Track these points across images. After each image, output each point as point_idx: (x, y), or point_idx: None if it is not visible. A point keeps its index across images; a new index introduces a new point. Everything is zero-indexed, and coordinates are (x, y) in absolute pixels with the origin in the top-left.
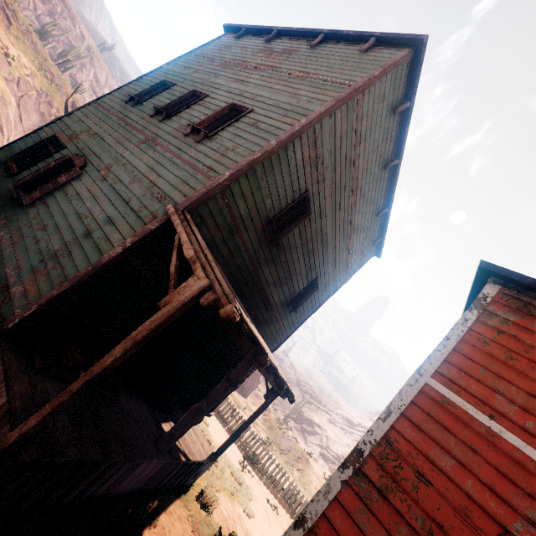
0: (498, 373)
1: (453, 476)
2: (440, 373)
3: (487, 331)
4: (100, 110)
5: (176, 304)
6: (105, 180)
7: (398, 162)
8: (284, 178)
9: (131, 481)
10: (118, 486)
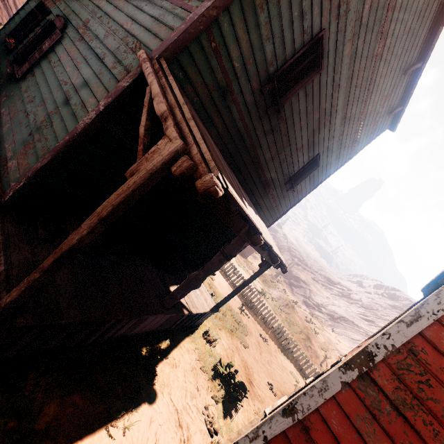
0: None
1: None
2: None
3: None
4: None
5: (143, 174)
6: (83, 39)
7: None
8: (292, 7)
9: (144, 327)
10: (133, 331)
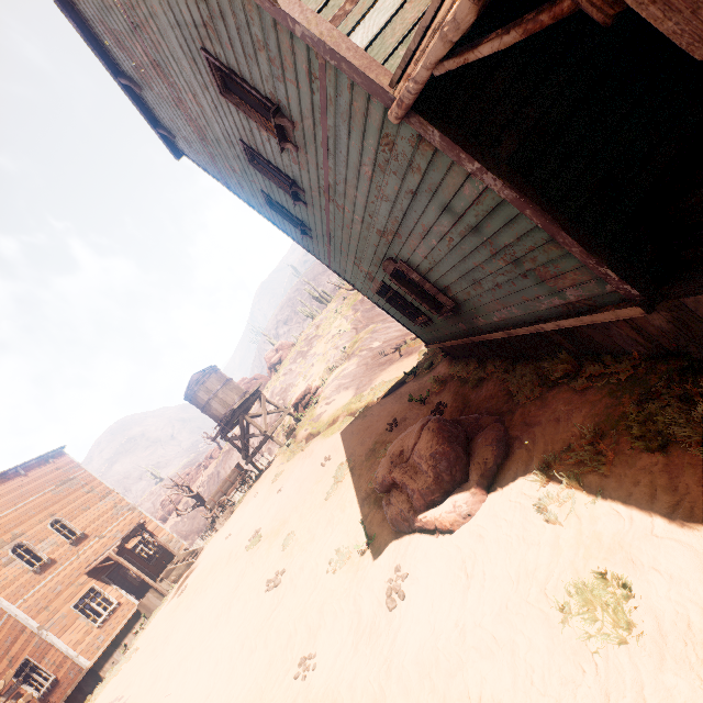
0: None
1: None
2: None
3: None
4: (334, 261)
5: None
6: (397, 233)
7: None
8: None
9: None
10: None
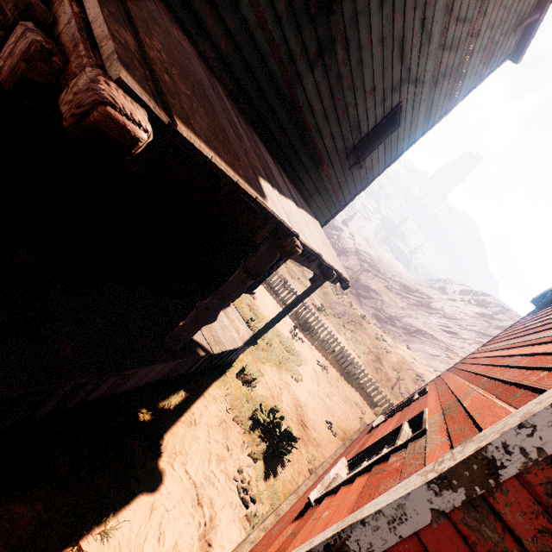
0: None
1: None
2: None
3: None
4: None
5: None
6: None
7: None
8: None
9: (140, 380)
10: (121, 387)
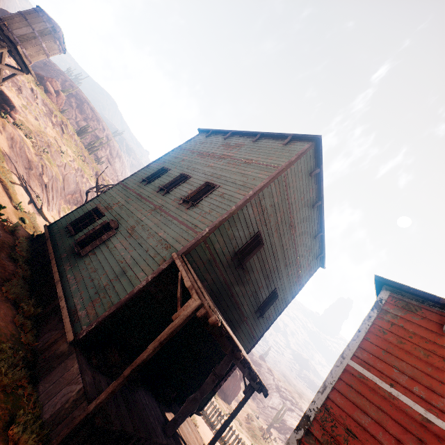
0: (393, 353)
1: (370, 430)
2: (356, 356)
3: (384, 324)
4: (124, 189)
5: (182, 317)
6: (132, 236)
7: (321, 202)
8: (242, 226)
9: None
10: None
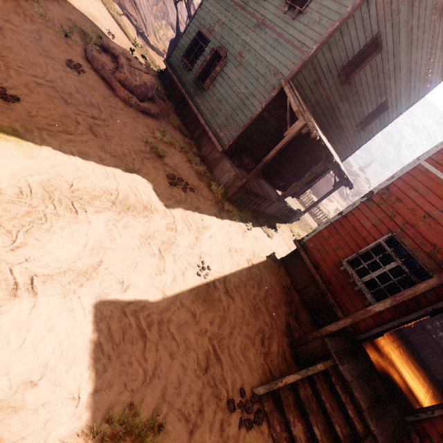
0: None
1: (413, 199)
2: (431, 158)
3: None
4: None
5: (291, 134)
6: (241, 65)
7: None
8: (357, 32)
9: (269, 210)
10: (265, 210)
